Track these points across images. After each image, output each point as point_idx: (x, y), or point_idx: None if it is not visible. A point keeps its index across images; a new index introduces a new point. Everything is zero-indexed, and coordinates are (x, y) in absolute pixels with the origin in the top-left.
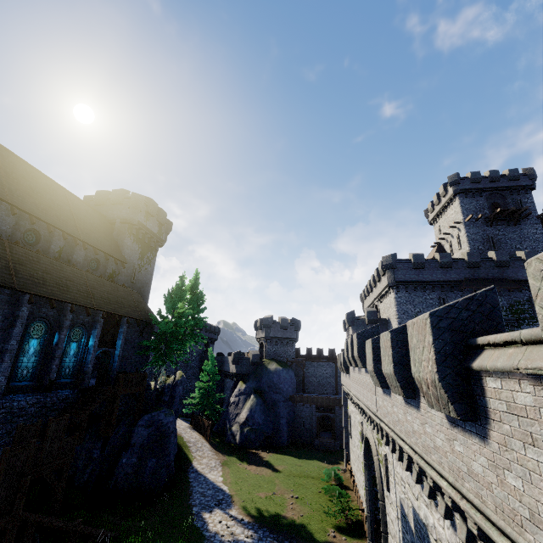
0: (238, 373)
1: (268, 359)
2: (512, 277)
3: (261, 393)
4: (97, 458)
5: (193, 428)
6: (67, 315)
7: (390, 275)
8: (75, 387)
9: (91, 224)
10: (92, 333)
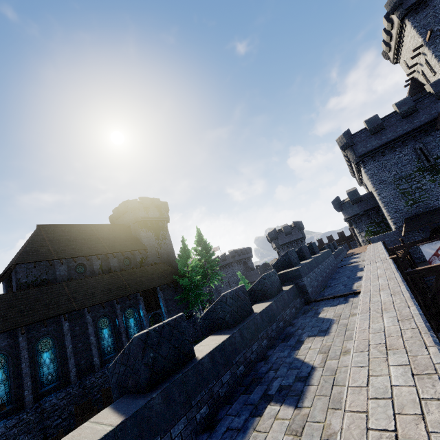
0: None
1: None
2: None
3: None
4: None
5: None
6: (116, 306)
7: (350, 154)
8: None
9: (114, 237)
10: (140, 308)
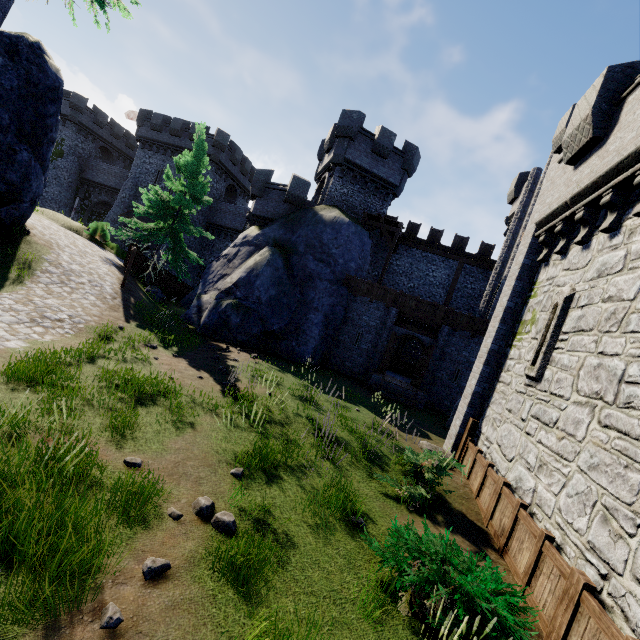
0: (257, 215)
1: (326, 204)
2: None
3: (288, 252)
4: None
5: (111, 263)
6: None
7: None
8: None
9: None
10: None
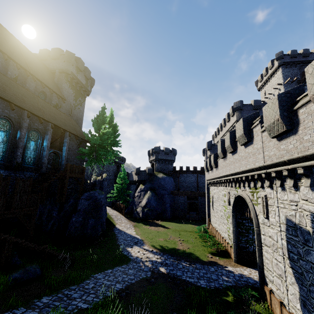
0: (139, 180)
1: (157, 172)
2: None
3: (154, 190)
4: (56, 216)
5: (113, 209)
6: (25, 118)
7: (238, 114)
8: (36, 172)
9: (37, 67)
10: (45, 138)
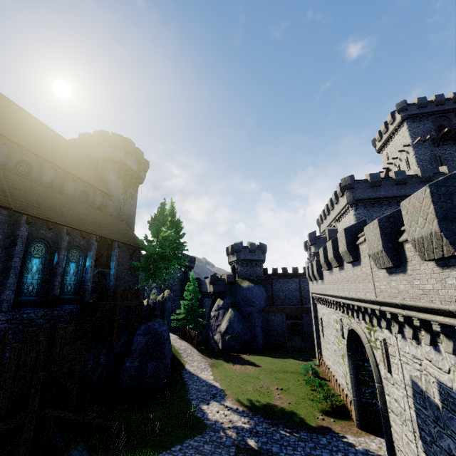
0: (216, 292)
1: (240, 278)
2: None
3: (237, 306)
4: (104, 363)
5: (181, 339)
6: (64, 237)
7: (349, 194)
8: (78, 302)
9: (77, 161)
10: (88, 255)
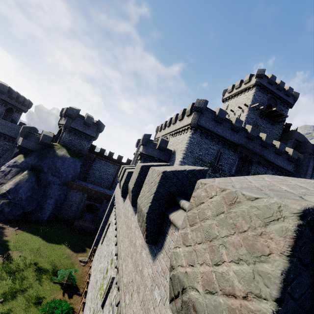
0: (23, 146)
1: (61, 144)
2: (265, 156)
3: (38, 171)
4: None
5: None
6: None
7: (196, 117)
8: None
9: None
10: None
